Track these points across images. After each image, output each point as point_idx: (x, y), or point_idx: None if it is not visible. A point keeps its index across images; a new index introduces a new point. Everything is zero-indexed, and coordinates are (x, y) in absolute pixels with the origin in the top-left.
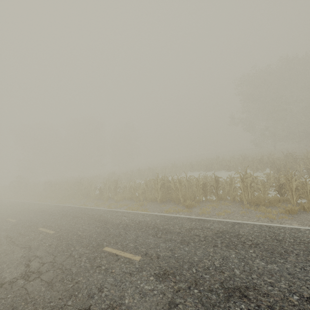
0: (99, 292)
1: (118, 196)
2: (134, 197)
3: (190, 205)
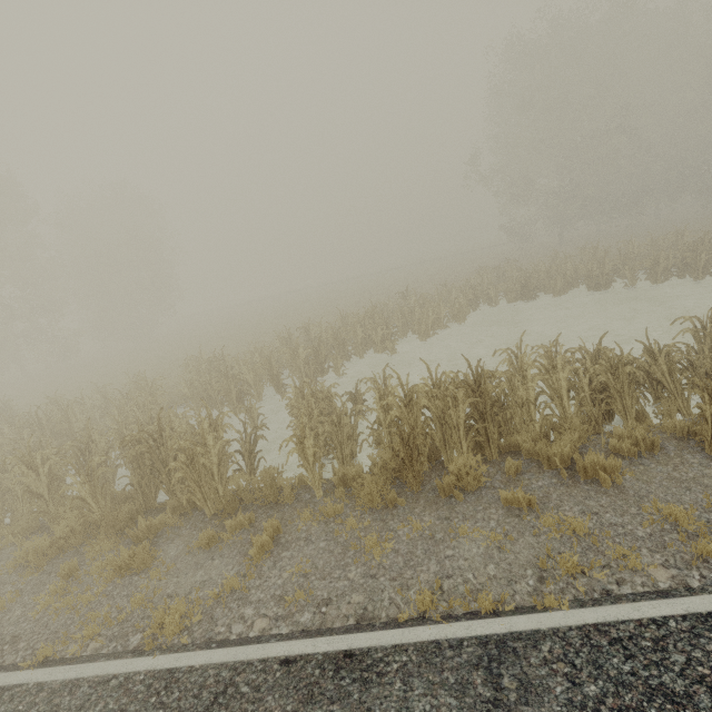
0: None
1: (592, 458)
2: None
3: None
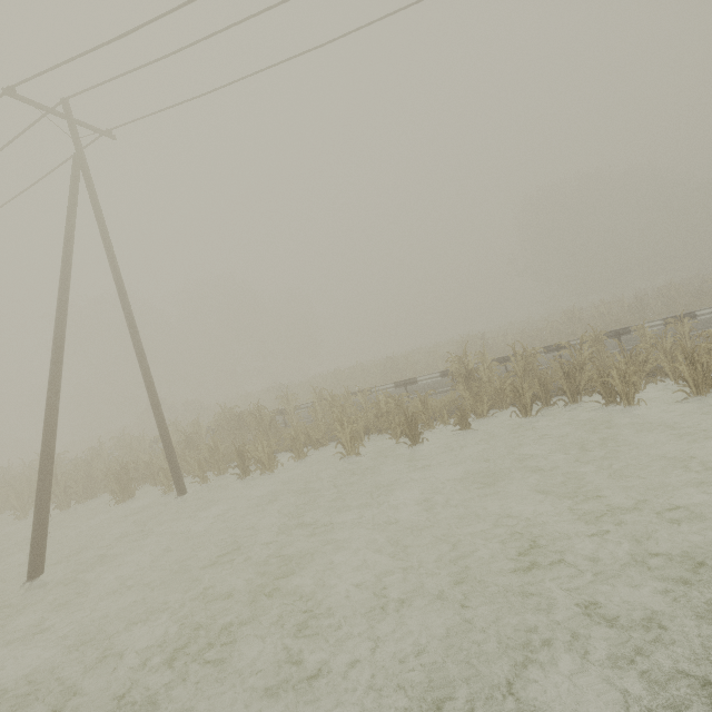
0: (709, 317)
1: (508, 348)
2: (537, 341)
3: (632, 322)
